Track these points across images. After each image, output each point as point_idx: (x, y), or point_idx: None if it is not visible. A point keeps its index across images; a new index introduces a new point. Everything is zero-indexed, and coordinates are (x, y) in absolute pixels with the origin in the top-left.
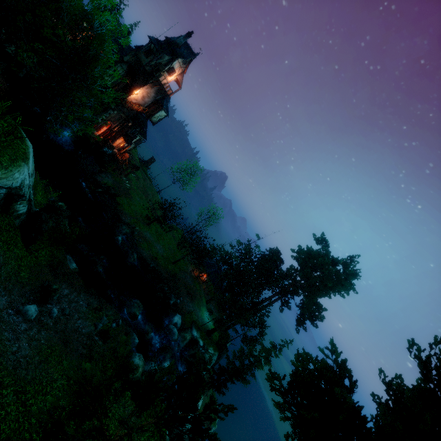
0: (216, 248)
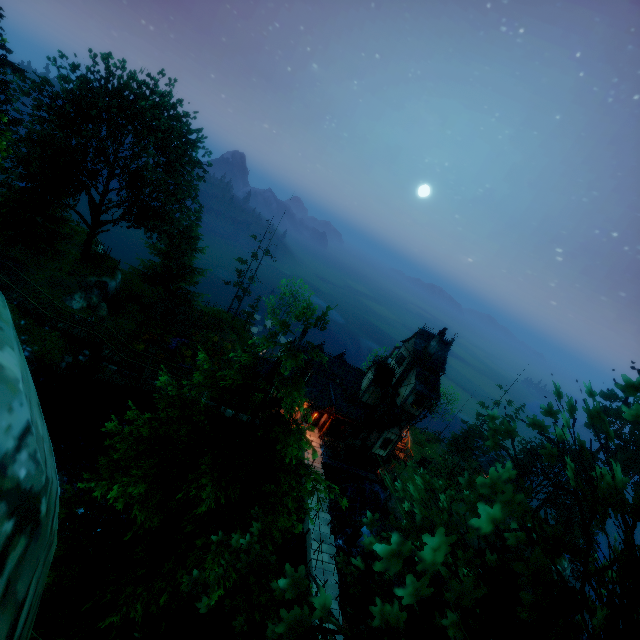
0: (470, 433)
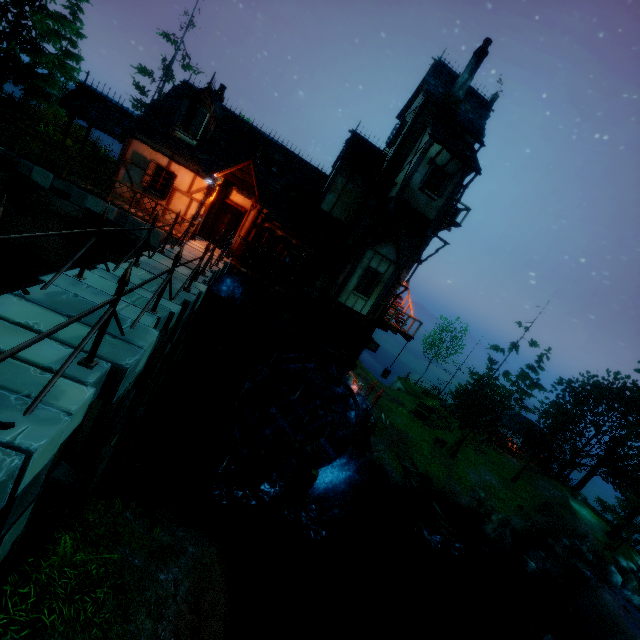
0: (483, 383)
